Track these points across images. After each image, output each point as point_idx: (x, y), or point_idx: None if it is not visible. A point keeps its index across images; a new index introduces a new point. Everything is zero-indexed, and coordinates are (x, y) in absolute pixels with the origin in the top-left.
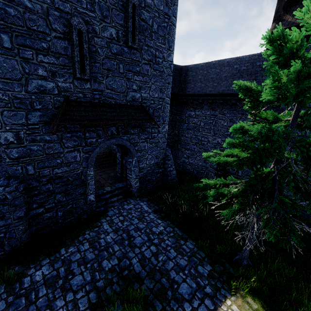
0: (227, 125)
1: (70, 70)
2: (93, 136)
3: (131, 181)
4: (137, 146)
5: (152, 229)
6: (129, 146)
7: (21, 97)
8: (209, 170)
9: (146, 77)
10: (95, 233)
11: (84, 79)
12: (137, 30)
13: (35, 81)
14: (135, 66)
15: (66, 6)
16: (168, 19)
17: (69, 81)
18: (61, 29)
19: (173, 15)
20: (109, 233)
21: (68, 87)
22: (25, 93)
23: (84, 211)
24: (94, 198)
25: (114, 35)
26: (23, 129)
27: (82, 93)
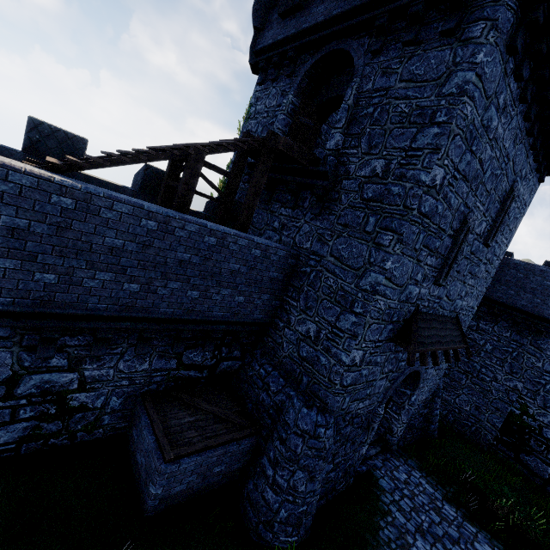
0: (543, 367)
1: (436, 273)
2: (405, 358)
3: (394, 424)
4: (425, 373)
5: (475, 546)
6: (422, 374)
7: (391, 307)
8: (484, 427)
9: (475, 280)
10: (397, 530)
11: (439, 285)
12: (501, 225)
13: (409, 287)
14: (476, 266)
15: (471, 200)
16: (523, 209)
17: (428, 287)
18: (456, 225)
19: (528, 204)
20: (413, 533)
21: (424, 294)
22: (396, 301)
23: (354, 471)
24: (365, 451)
25: (481, 230)
26: (371, 348)
27: (428, 301)
